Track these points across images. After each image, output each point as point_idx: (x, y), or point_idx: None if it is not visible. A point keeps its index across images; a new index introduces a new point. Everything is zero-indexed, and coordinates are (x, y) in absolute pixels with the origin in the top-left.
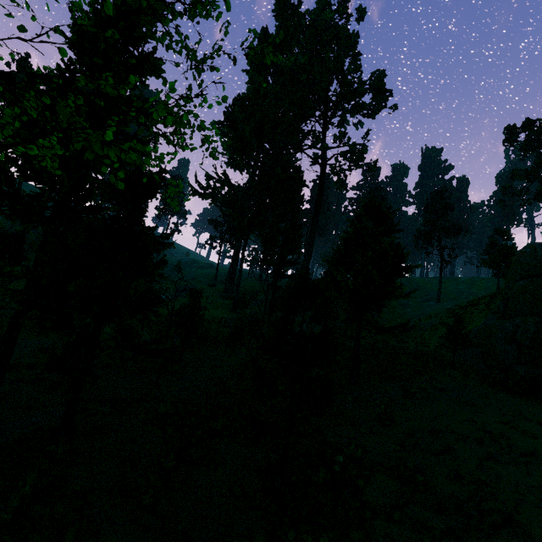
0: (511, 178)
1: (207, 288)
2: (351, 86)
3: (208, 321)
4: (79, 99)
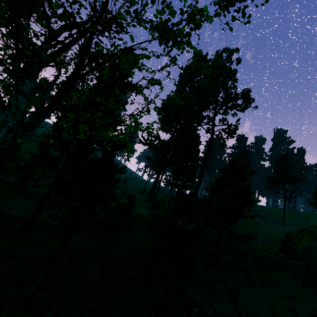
0: None
1: (138, 194)
2: (230, 96)
3: (136, 214)
4: (99, 113)
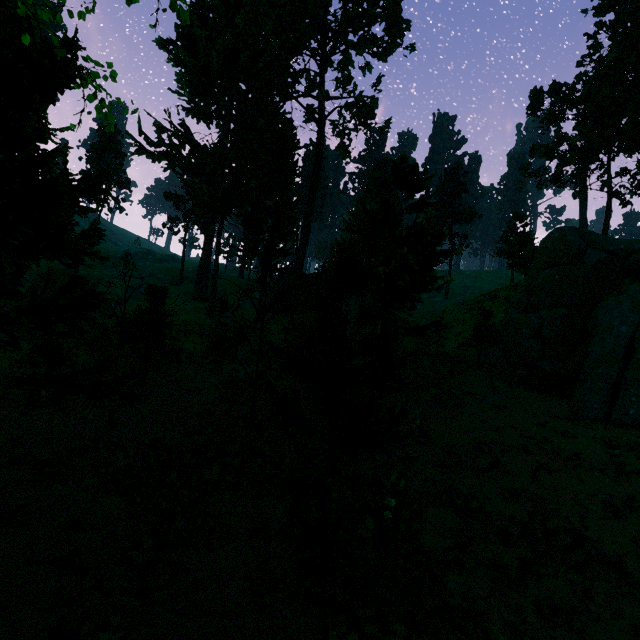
0: (530, 155)
1: (170, 287)
2: (359, 6)
3: (177, 330)
4: None
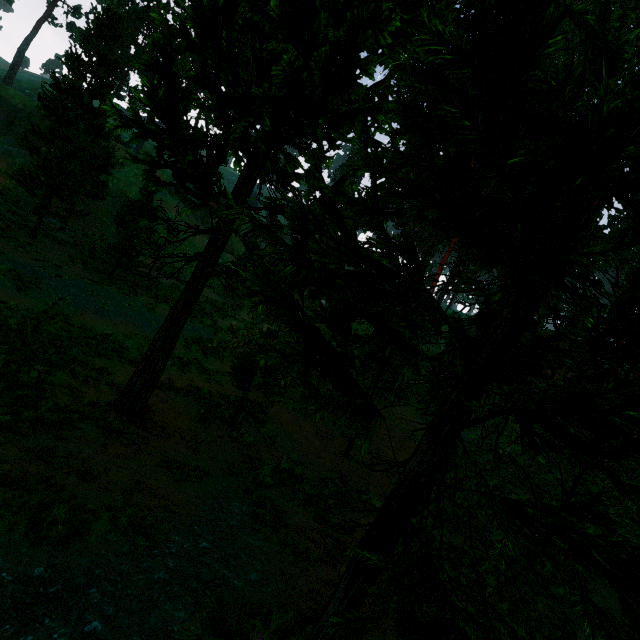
0: None
1: None
2: None
3: None
4: None
